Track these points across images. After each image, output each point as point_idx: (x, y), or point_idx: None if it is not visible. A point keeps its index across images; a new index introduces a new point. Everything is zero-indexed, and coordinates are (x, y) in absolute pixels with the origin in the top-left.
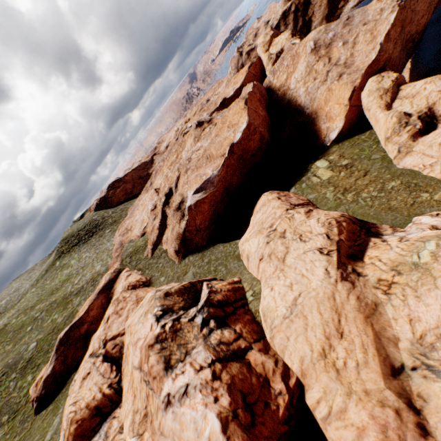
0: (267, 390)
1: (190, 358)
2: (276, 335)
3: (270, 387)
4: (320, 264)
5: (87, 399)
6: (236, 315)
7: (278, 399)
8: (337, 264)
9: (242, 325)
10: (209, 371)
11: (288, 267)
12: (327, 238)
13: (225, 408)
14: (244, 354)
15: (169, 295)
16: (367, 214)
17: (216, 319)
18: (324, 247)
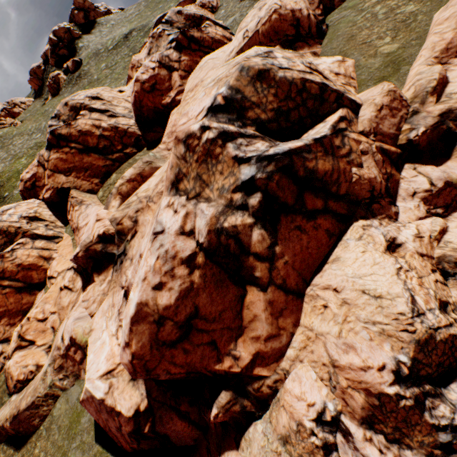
0: (168, 92)
1: (155, 55)
2: (192, 75)
3: (170, 92)
4: (235, 44)
5: (139, 58)
6: (193, 53)
7: (167, 98)
8: (239, 50)
9: (188, 60)
10: (155, 65)
11: (236, 39)
12: (256, 24)
13: (142, 78)
14: (173, 72)
15: (180, 15)
16: (336, 32)
17: (177, 44)
18: (248, 32)
